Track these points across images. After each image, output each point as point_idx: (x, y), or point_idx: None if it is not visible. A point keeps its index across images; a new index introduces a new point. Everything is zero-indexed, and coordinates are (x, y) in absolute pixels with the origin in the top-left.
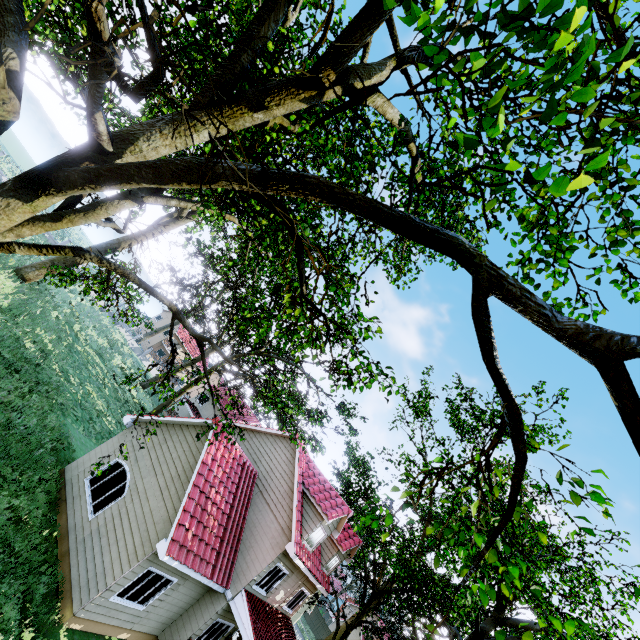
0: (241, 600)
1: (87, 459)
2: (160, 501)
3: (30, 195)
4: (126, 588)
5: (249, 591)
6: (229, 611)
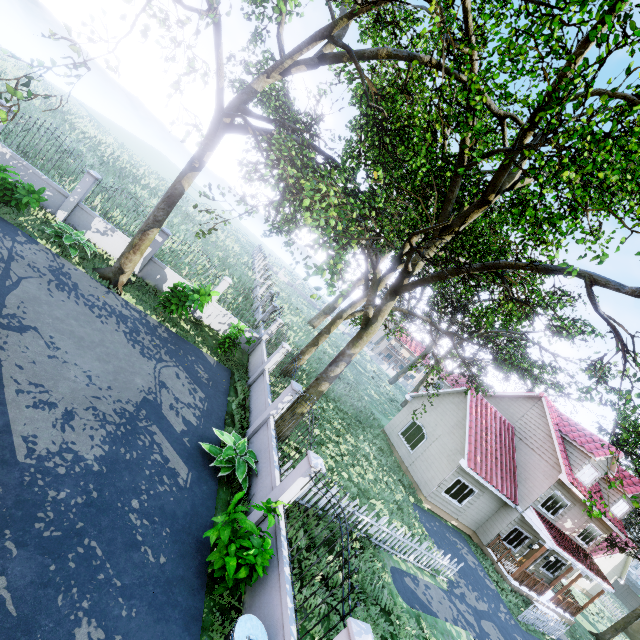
0: (531, 513)
1: (394, 422)
2: (450, 440)
3: (394, 298)
4: (448, 489)
5: (536, 509)
6: (523, 522)
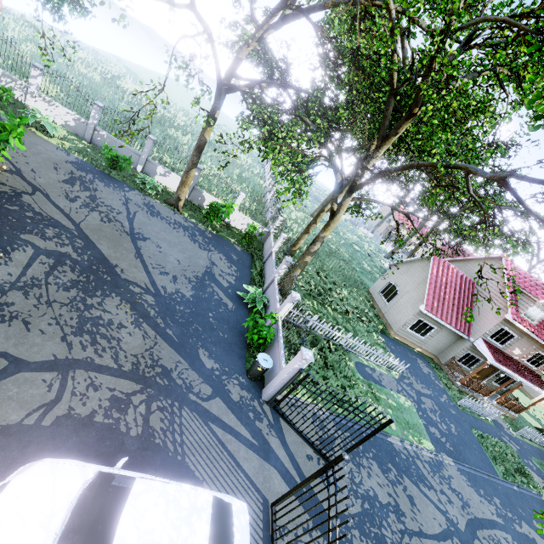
0: (479, 342)
1: (376, 285)
2: (415, 293)
3: (350, 195)
4: (412, 326)
5: (485, 340)
6: (475, 349)
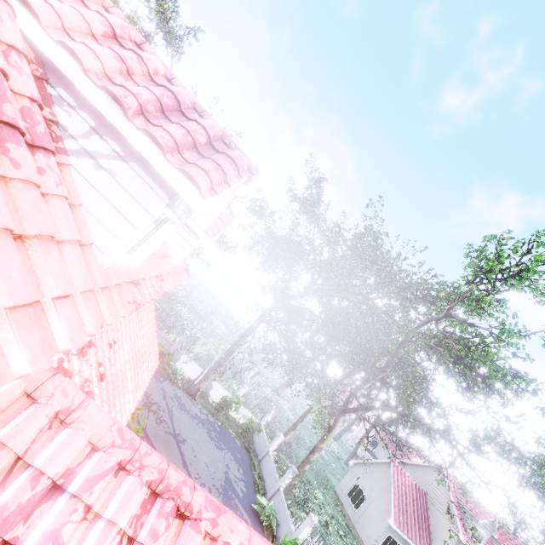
0: None
1: (342, 484)
2: (381, 502)
3: (343, 415)
4: (383, 543)
5: None
6: None
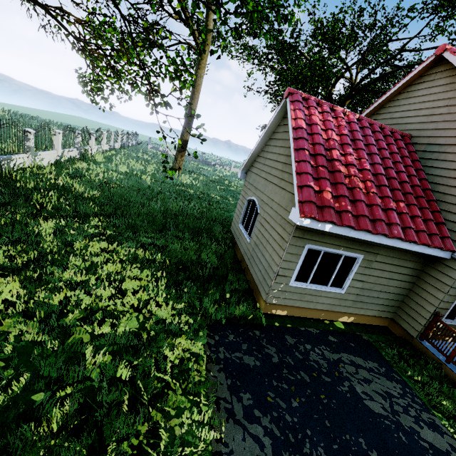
0: None
1: (236, 215)
2: (281, 193)
3: None
4: (300, 273)
5: None
6: None
